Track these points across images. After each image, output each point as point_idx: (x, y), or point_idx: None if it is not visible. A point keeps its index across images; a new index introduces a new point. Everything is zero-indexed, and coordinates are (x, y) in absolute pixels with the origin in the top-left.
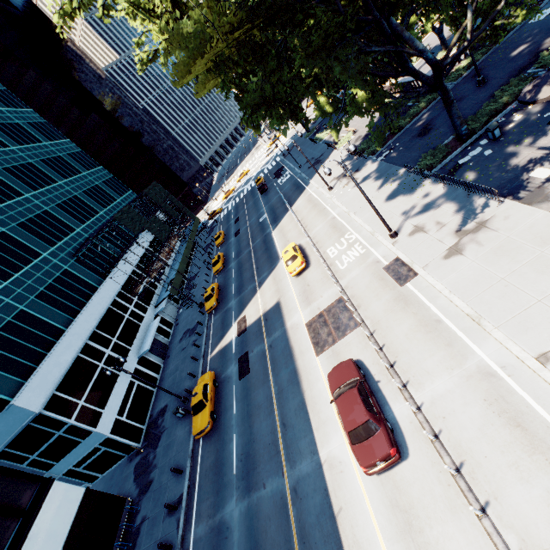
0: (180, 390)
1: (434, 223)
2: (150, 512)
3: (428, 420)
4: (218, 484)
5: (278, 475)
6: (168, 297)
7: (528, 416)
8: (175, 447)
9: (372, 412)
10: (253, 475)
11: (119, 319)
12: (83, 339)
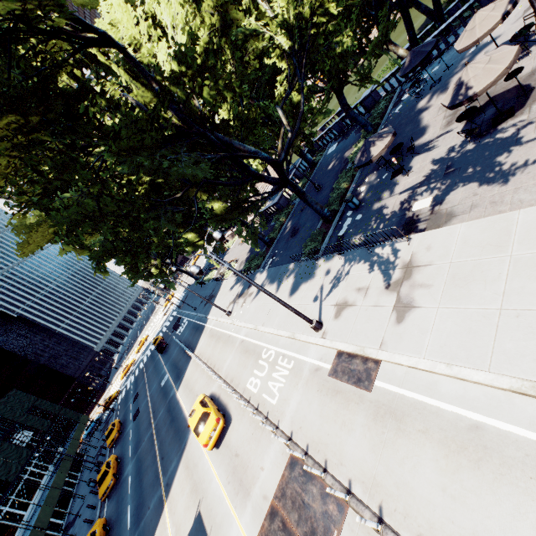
0: None
1: (355, 292)
2: None
3: None
4: None
5: None
6: None
7: None
8: None
9: None
10: None
11: None
12: None
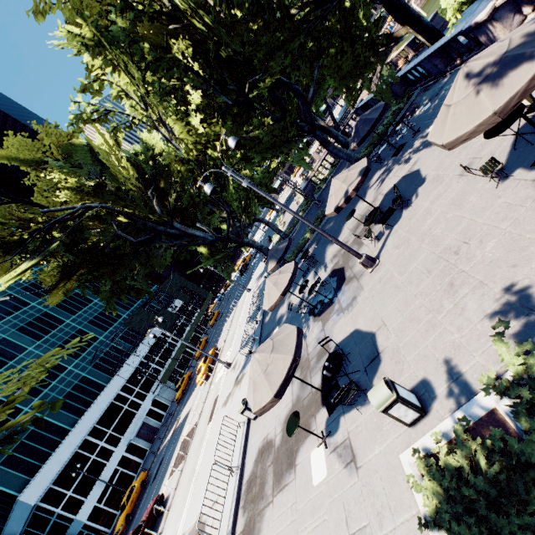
0: None
1: (239, 363)
2: None
3: None
4: None
5: None
6: (161, 385)
7: None
8: None
9: None
10: None
11: (118, 411)
12: (83, 435)
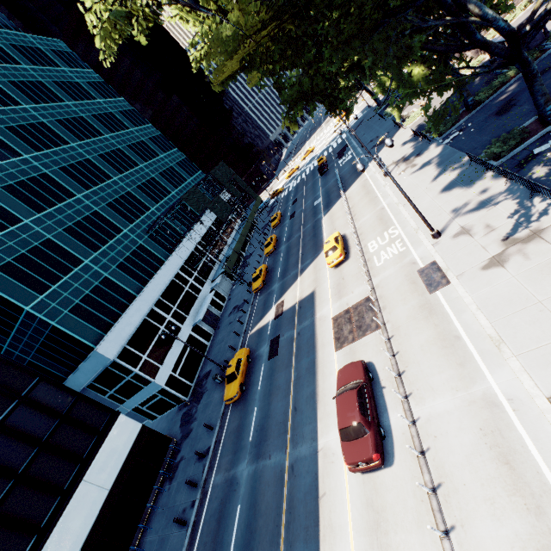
0: (222, 359)
1: (483, 226)
2: (187, 454)
3: (419, 435)
4: (237, 445)
5: (282, 451)
6: (223, 274)
7: (521, 456)
8: (211, 407)
9: (365, 415)
10: (263, 446)
11: (180, 290)
12: (150, 304)
